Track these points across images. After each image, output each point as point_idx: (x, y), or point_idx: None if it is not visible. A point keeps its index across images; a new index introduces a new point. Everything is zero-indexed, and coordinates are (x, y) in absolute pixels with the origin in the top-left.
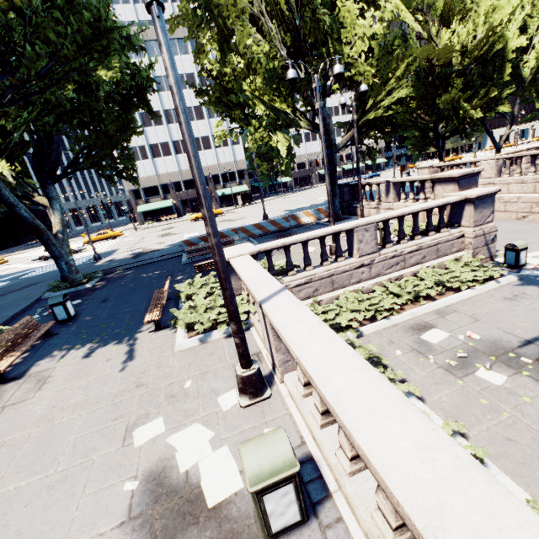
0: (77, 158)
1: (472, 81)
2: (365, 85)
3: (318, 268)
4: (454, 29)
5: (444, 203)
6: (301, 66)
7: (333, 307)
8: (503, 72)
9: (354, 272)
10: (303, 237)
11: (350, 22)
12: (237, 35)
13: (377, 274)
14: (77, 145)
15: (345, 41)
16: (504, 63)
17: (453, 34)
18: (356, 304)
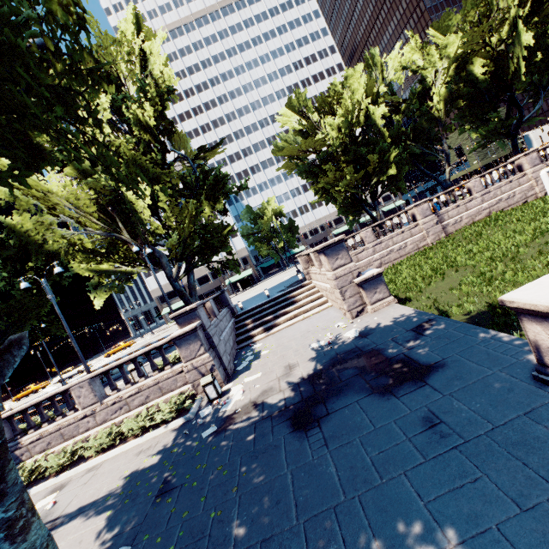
0: (5, 331)
1: (358, 152)
2: (134, 248)
3: (53, 423)
4: (334, 115)
5: (151, 348)
6: (129, 230)
7: (39, 464)
8: (382, 137)
9: (80, 423)
10: (27, 404)
11: (134, 200)
12: (49, 243)
13: (104, 420)
14: (3, 323)
15: (139, 211)
16: (379, 130)
17: (334, 119)
18: (52, 460)
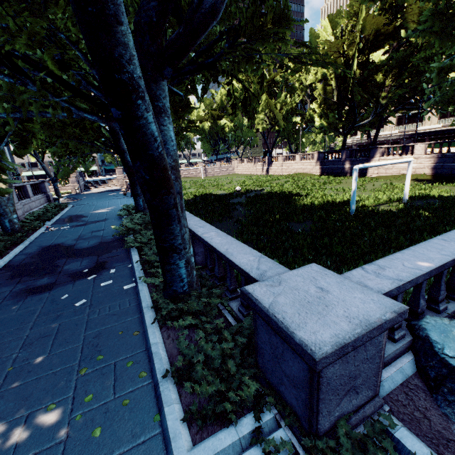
0: None
1: None
2: None
3: None
4: None
5: None
6: None
7: None
8: None
9: None
10: None
11: None
12: None
13: None
14: None
15: None
16: None
17: None
18: None
